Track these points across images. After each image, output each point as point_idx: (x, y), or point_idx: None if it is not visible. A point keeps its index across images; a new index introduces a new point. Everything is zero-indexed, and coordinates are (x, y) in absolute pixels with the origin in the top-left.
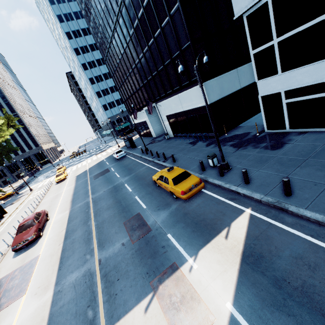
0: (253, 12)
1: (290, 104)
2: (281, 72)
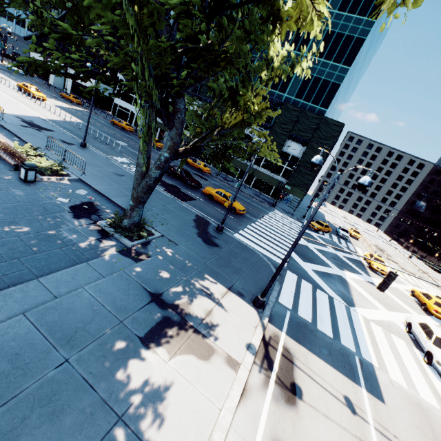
0: (121, 79)
1: (119, 109)
2: (120, 99)
